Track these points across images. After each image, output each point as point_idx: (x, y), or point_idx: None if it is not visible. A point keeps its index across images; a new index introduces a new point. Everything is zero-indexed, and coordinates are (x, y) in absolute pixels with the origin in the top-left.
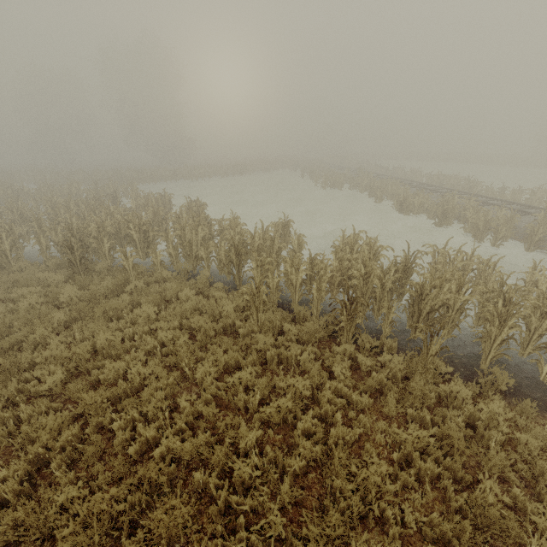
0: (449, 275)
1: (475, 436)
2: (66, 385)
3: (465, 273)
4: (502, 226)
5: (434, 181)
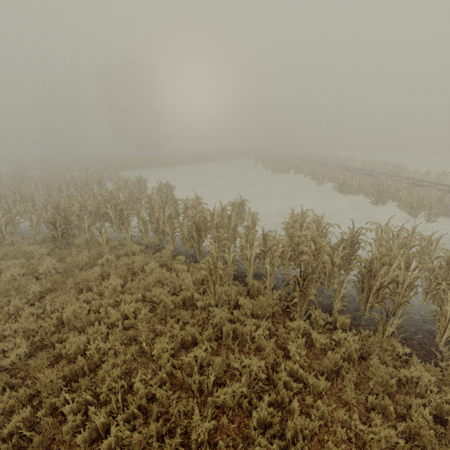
0: (396, 252)
1: (444, 430)
2: (26, 361)
3: (408, 248)
4: (435, 205)
5: (367, 166)
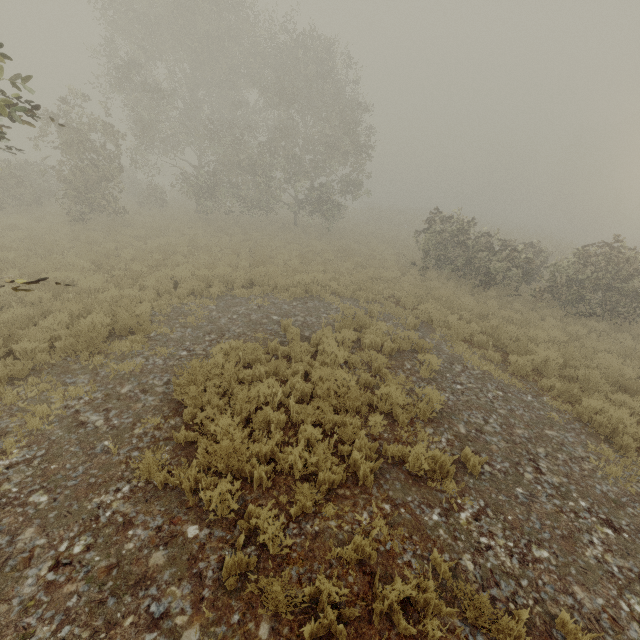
0: None
1: None
2: None
3: None
4: None
5: None
